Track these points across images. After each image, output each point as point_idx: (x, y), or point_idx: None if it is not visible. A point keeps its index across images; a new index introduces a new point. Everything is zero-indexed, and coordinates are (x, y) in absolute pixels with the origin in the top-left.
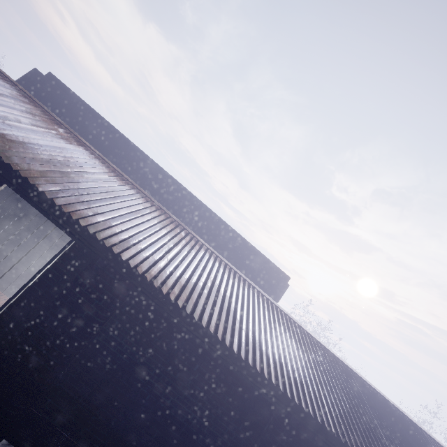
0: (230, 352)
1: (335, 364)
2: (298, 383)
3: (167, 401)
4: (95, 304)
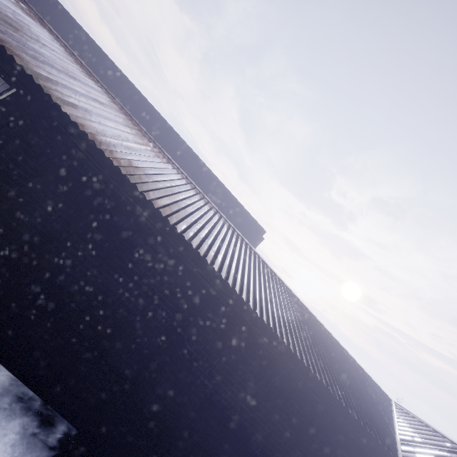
0: (173, 232)
1: (293, 301)
2: (244, 285)
3: (100, 277)
4: (23, 150)
